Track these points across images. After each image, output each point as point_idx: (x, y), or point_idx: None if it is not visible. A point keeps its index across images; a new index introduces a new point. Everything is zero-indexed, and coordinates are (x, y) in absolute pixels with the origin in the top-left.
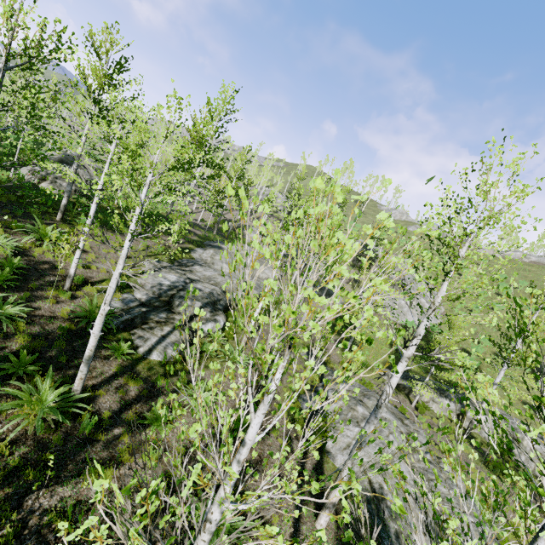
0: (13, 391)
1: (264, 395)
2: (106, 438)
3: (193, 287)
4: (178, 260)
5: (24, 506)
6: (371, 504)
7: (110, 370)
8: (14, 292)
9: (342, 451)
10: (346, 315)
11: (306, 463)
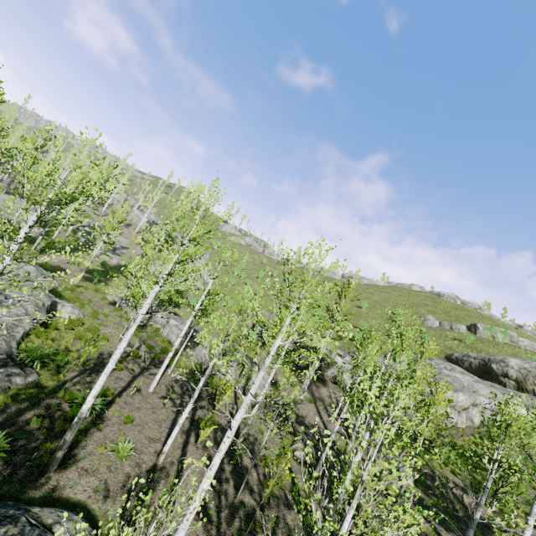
0: None
1: None
2: None
3: None
4: None
5: None
6: None
7: None
8: None
9: None
10: None
11: None
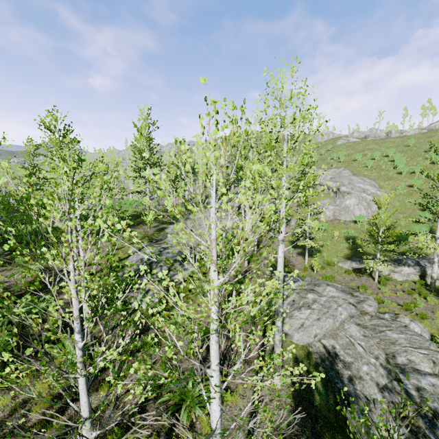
0: (47, 350)
1: (63, 277)
2: (113, 365)
3: (166, 252)
4: (155, 238)
5: (66, 414)
6: (325, 362)
7: (112, 323)
8: (45, 294)
9: (297, 330)
10: (96, 223)
11: (266, 346)
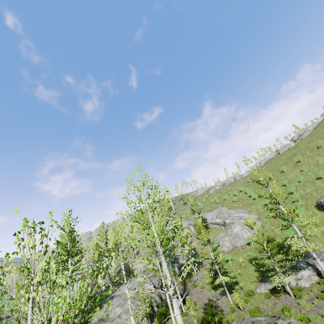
0: None
1: None
2: None
3: None
4: None
5: None
6: None
7: None
8: None
9: None
10: None
11: None
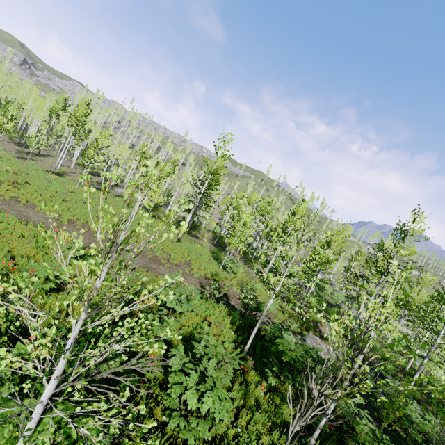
0: None
1: None
2: None
3: None
4: None
5: None
6: None
7: None
8: None
9: None
10: None
11: None
